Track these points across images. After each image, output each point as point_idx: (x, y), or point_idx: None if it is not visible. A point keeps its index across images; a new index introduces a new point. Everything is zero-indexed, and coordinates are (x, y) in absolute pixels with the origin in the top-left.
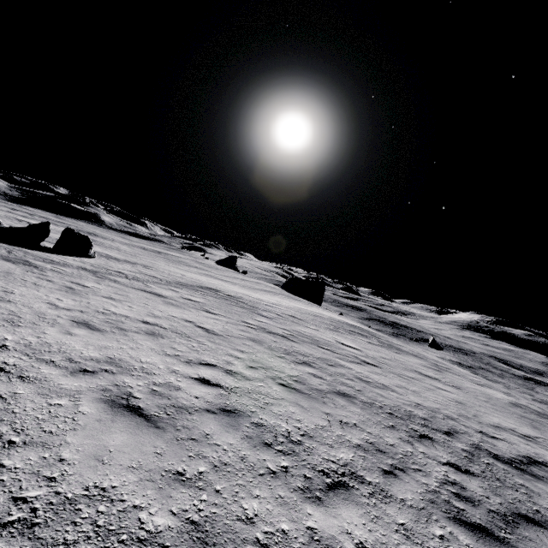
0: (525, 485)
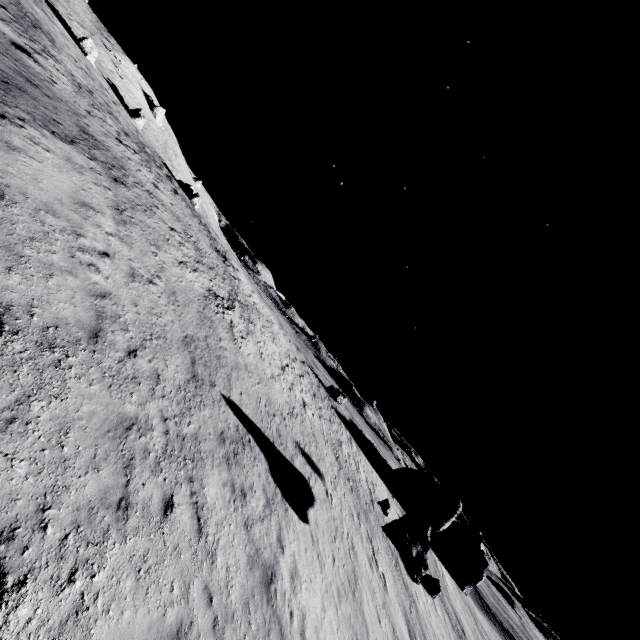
0: None
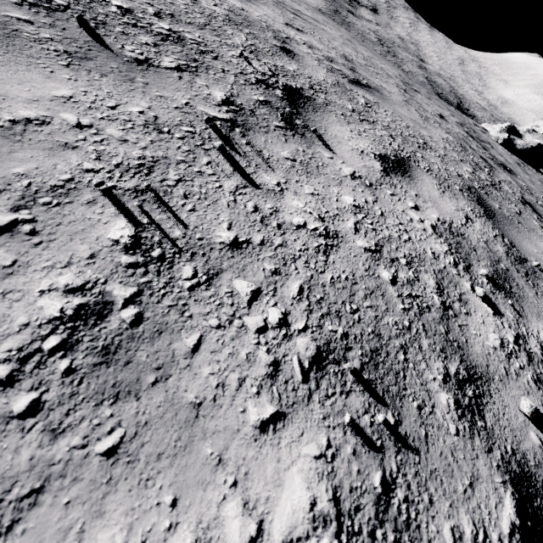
0: None
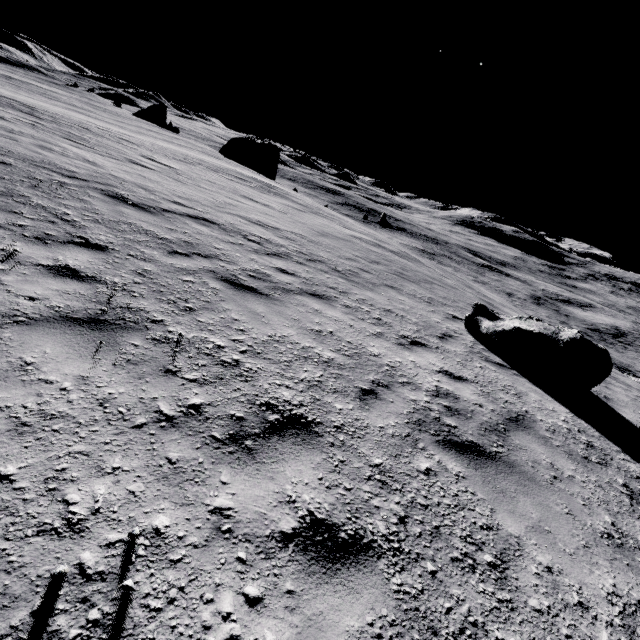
0: (86, 200)
